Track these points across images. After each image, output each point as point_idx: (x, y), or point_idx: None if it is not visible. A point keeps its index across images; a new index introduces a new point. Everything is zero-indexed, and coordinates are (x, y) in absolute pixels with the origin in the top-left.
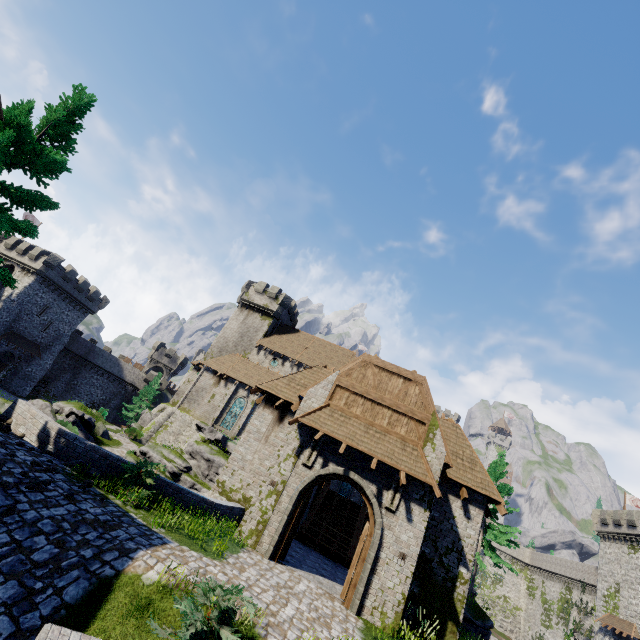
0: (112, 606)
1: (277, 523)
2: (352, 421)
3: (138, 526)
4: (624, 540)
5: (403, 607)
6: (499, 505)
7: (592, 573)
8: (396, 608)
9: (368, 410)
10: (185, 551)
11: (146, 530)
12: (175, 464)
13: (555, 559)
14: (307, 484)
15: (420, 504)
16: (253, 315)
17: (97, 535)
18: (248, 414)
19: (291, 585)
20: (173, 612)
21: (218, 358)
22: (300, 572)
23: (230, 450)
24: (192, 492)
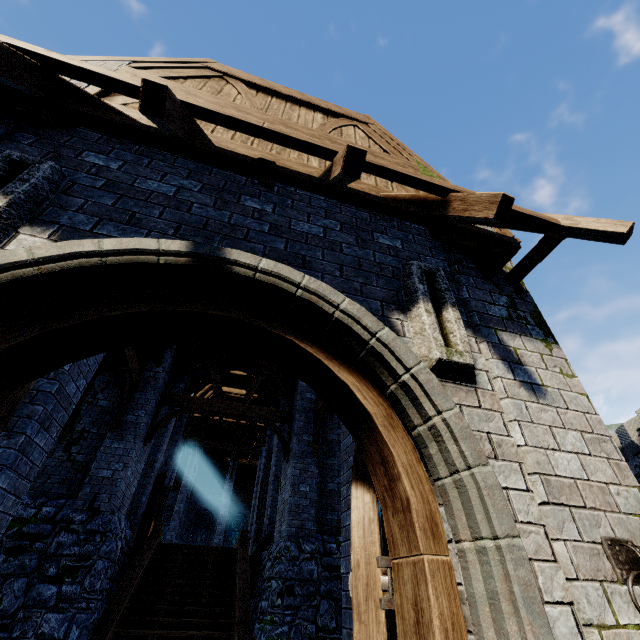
0: None
1: None
2: None
3: None
4: None
5: None
6: None
7: None
8: None
9: (251, 141)
10: None
11: None
12: None
13: None
14: None
15: (523, 330)
16: None
17: None
18: None
19: None
20: None
21: None
22: None
23: None
24: None
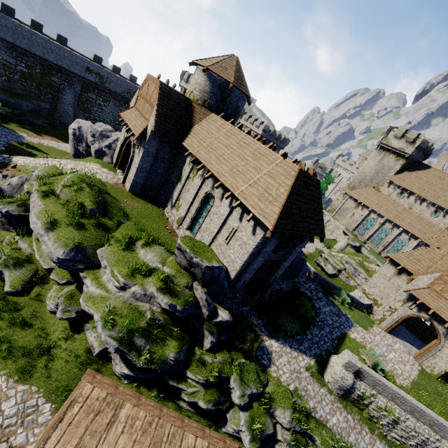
0: (346, 339)
1: (389, 321)
2: (441, 300)
3: (344, 315)
4: None
5: (443, 373)
6: None
7: None
8: (439, 372)
9: None
10: (358, 327)
11: (347, 317)
12: (339, 266)
13: None
14: (407, 315)
15: None
16: (388, 156)
17: (337, 318)
18: (375, 230)
19: (392, 345)
20: (359, 346)
21: (358, 190)
22: (396, 339)
23: (362, 252)
24: (355, 298)
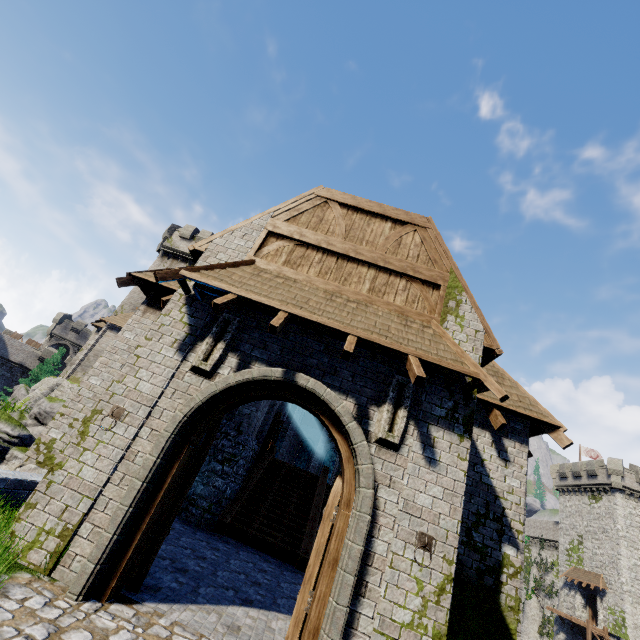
0: None
1: (118, 502)
2: (300, 285)
3: None
4: (584, 491)
5: None
6: (556, 432)
7: (550, 528)
8: None
9: (331, 270)
10: None
11: None
12: None
13: None
14: (199, 407)
15: (449, 426)
16: (178, 265)
17: None
18: None
19: None
20: None
21: (128, 314)
22: (180, 613)
23: None
24: None
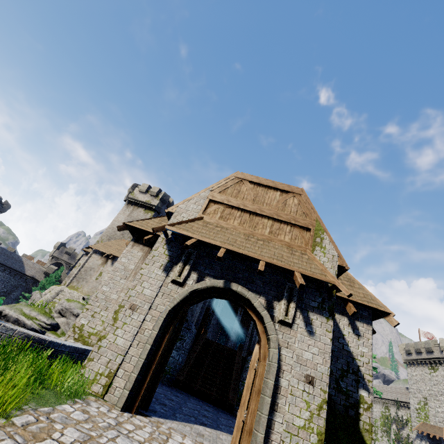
0: None
1: (137, 357)
2: (230, 231)
3: None
4: (425, 363)
5: None
6: (388, 316)
7: (403, 393)
8: None
9: (246, 221)
10: None
11: None
12: (37, 321)
13: (374, 386)
14: (178, 303)
15: (320, 312)
16: (138, 210)
17: None
18: None
19: None
20: None
21: (106, 242)
22: (171, 424)
23: None
24: (7, 325)
